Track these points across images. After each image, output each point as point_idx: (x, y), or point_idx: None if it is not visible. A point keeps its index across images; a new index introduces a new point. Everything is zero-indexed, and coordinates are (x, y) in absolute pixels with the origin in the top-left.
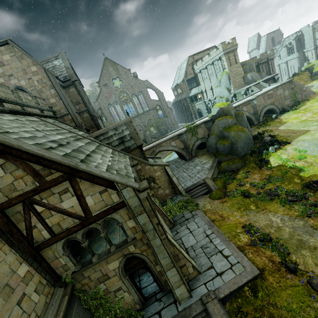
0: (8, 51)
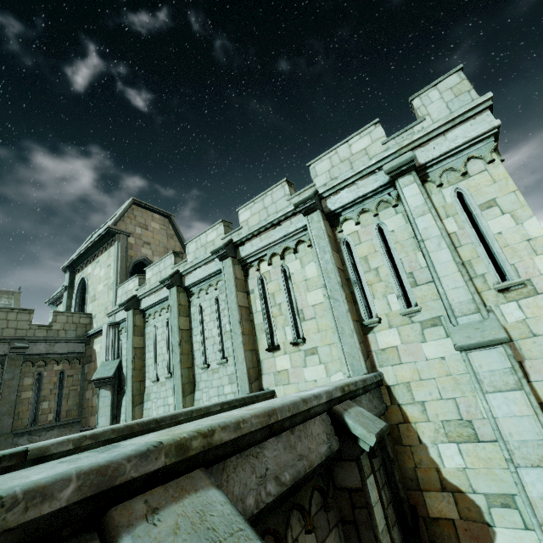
0: (161, 222)
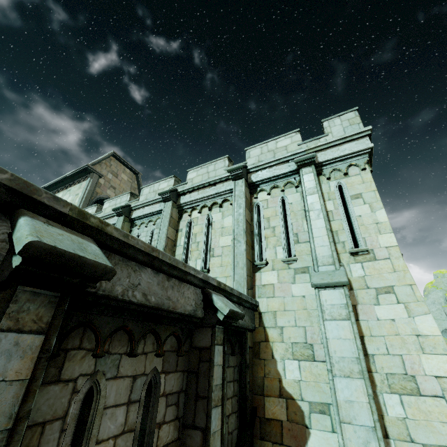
0: (129, 176)
